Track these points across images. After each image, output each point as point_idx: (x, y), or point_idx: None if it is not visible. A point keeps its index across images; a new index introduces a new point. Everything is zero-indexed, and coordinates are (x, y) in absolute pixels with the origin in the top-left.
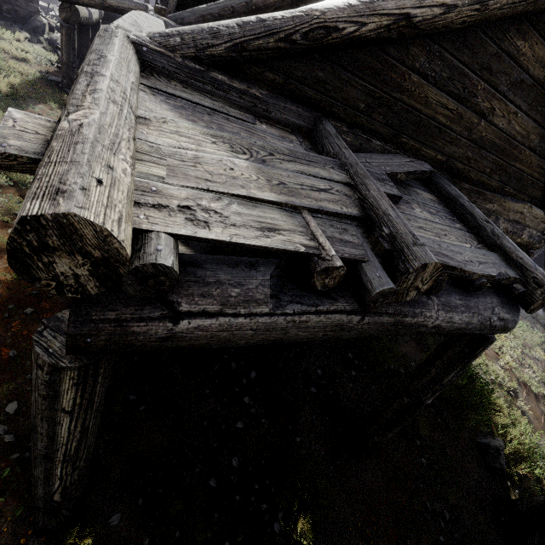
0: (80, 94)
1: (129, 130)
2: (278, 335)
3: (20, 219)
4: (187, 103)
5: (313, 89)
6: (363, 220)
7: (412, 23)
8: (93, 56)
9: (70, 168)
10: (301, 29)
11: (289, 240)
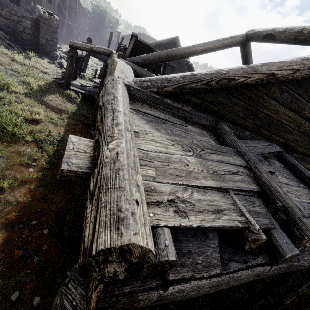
0: (110, 126)
1: (135, 147)
2: (223, 287)
3: (99, 250)
4: (153, 117)
5: (216, 106)
6: (260, 193)
7: (275, 77)
8: (110, 97)
9: (121, 194)
10: (215, 79)
11: (231, 219)
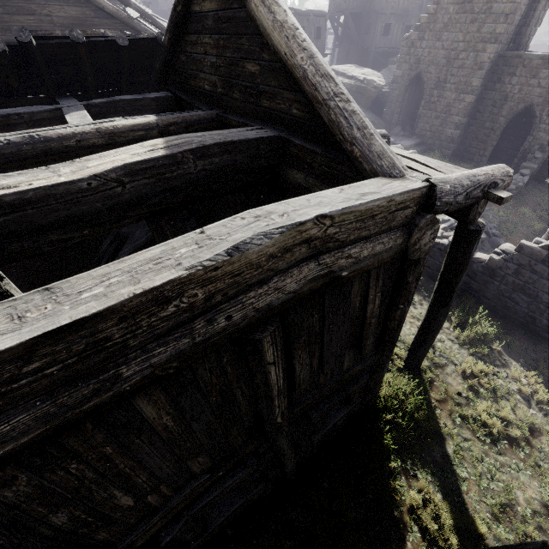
0: None
1: None
2: None
3: None
4: None
5: None
6: None
7: None
8: None
9: None
10: None
11: None
